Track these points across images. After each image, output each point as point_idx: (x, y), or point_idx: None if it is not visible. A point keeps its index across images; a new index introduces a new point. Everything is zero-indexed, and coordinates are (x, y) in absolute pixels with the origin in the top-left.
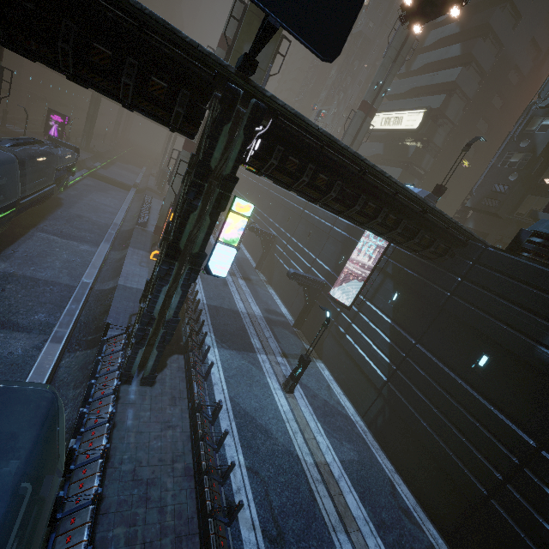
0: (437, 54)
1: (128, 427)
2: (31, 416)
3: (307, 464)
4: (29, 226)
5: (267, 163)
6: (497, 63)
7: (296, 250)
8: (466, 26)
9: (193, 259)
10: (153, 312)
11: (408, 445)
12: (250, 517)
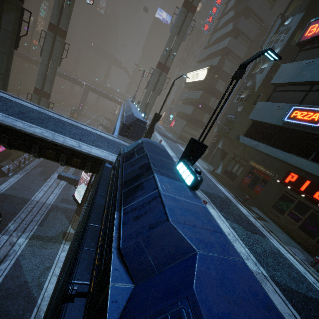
0: (222, 31)
1: None
2: None
3: None
4: None
5: None
6: (260, 33)
7: None
8: (237, 10)
9: None
10: None
11: None
12: None
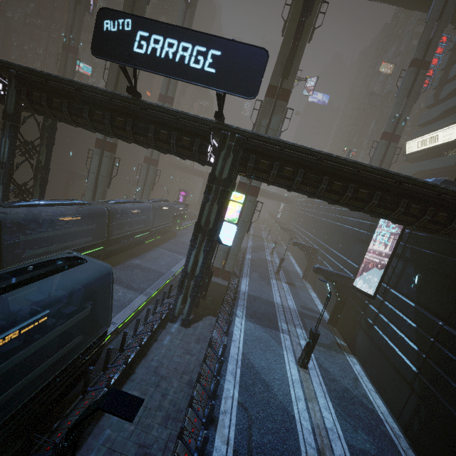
0: None
1: (163, 344)
2: (102, 282)
3: (302, 427)
4: (156, 245)
5: (247, 167)
6: None
7: (332, 256)
8: None
9: (209, 232)
10: (187, 269)
11: None
12: (227, 435)
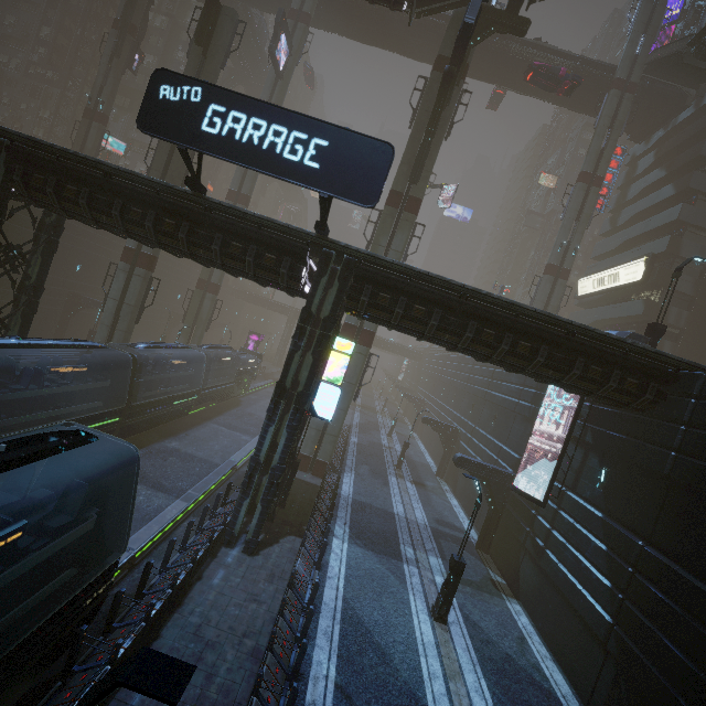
0: (646, 201)
1: (212, 584)
2: (119, 474)
3: None
4: (207, 418)
5: (360, 302)
6: None
7: (480, 440)
8: (672, 167)
9: (298, 398)
10: (259, 456)
11: None
12: None
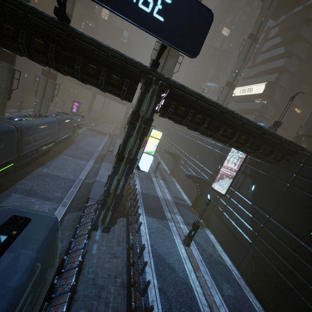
0: (270, 53)
1: (93, 254)
2: (45, 231)
3: (198, 293)
4: (59, 152)
5: (168, 111)
6: (309, 53)
7: (192, 163)
8: (286, 37)
9: (130, 161)
10: (109, 190)
11: (270, 290)
12: None
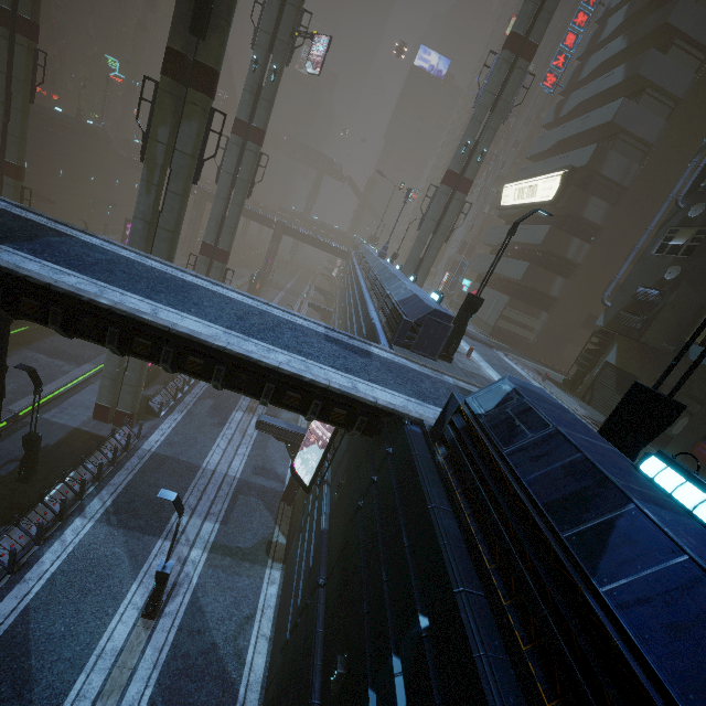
0: (594, 86)
1: None
2: None
3: None
4: (24, 342)
5: None
6: (700, 81)
7: None
8: (635, 36)
9: None
10: None
11: None
12: None
